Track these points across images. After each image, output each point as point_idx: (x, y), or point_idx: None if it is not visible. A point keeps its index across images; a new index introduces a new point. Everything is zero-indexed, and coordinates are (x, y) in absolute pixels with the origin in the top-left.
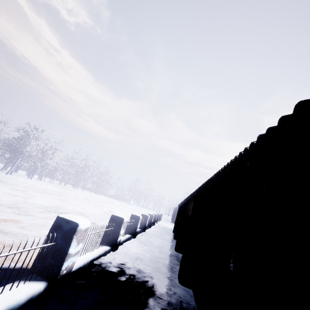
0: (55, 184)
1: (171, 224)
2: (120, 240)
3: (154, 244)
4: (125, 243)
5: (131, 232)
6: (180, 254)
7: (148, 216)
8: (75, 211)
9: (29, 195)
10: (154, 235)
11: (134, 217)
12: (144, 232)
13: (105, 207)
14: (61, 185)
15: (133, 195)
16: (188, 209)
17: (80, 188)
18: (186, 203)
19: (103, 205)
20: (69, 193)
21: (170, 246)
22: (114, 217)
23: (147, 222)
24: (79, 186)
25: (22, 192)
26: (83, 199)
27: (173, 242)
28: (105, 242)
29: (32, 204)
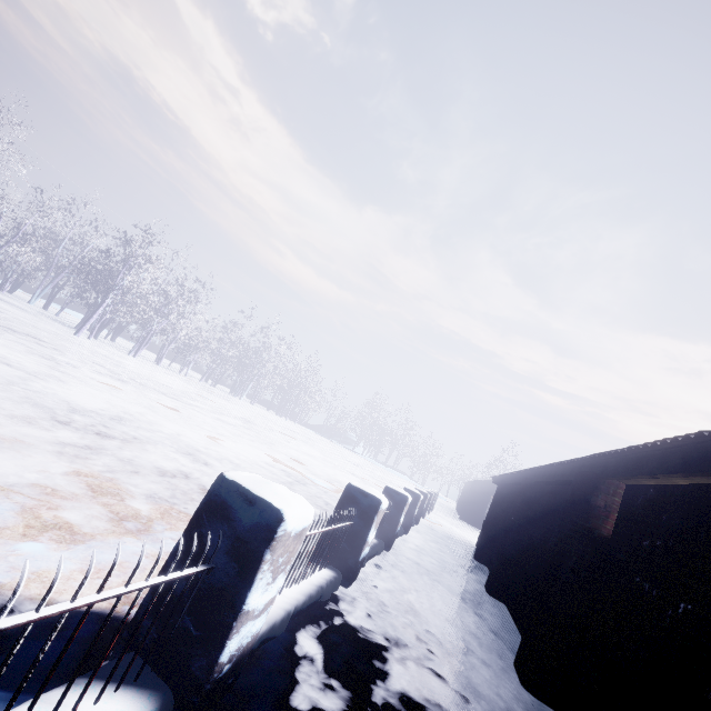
0: (193, 379)
1: (460, 525)
2: (252, 639)
3: (427, 625)
4: (297, 620)
5: (338, 557)
6: (552, 709)
7: (409, 498)
8: (175, 442)
9: (65, 376)
10: (422, 569)
11: (356, 499)
12: (388, 552)
13: (287, 447)
14: (205, 384)
15: (365, 434)
16: (600, 509)
17: (248, 399)
18: (591, 478)
19: (285, 441)
20: (208, 401)
21: (488, 639)
22: (228, 492)
23: (400, 517)
24: (243, 392)
25: (56, 364)
26: (237, 419)
27: (491, 611)
28: (146, 650)
29: (29, 393)
